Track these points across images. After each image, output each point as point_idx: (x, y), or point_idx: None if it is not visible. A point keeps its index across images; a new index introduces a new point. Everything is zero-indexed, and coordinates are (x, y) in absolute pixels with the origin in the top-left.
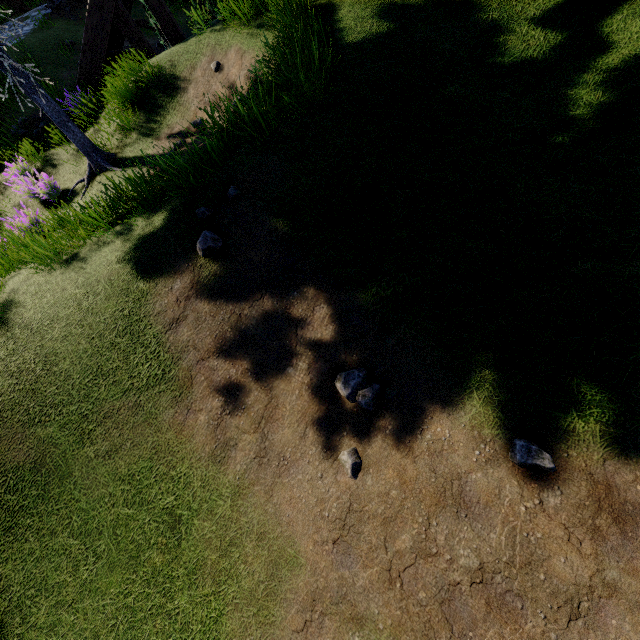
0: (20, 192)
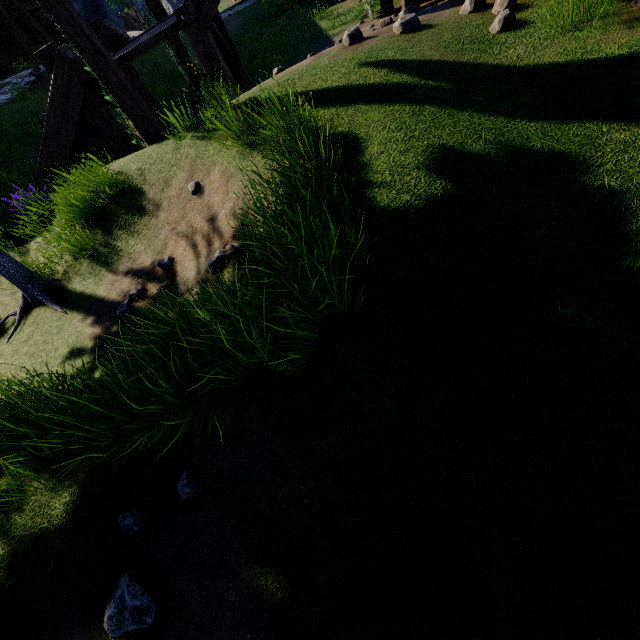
0: None
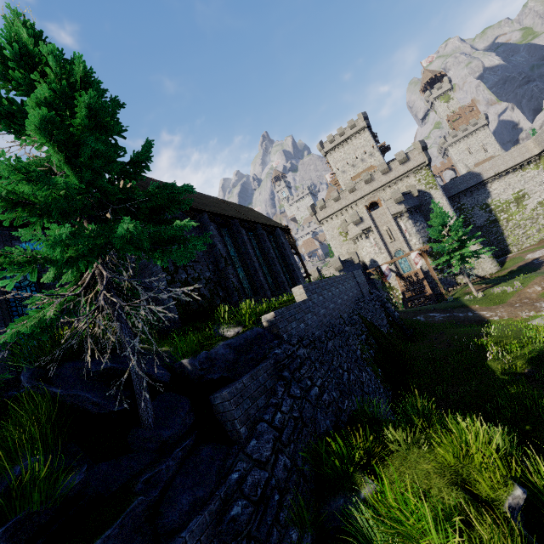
0: (479, 294)
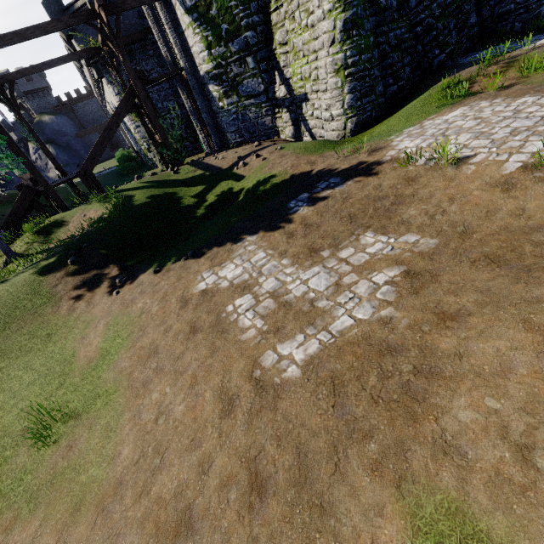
0: None
